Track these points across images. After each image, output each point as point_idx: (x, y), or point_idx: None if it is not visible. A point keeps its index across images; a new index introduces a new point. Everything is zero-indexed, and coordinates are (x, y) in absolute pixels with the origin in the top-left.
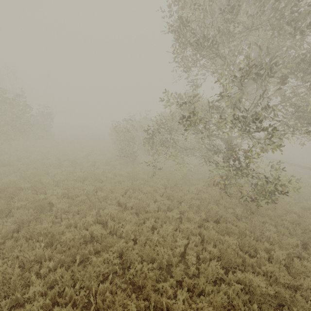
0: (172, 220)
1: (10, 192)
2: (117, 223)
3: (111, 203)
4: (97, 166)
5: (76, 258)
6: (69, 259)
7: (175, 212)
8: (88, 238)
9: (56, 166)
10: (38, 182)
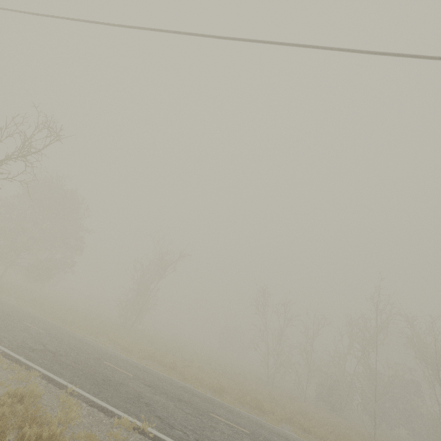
0: None
1: None
2: None
3: None
4: None
5: None
6: None
7: None
8: None
9: None
10: None
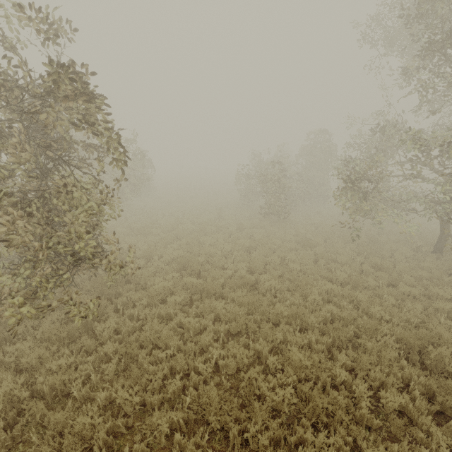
0: (409, 297)
1: (196, 268)
2: (347, 302)
3: (313, 278)
4: (242, 229)
5: (339, 343)
6: (337, 343)
7: (401, 287)
8: (328, 320)
9: (201, 232)
10: (207, 254)
